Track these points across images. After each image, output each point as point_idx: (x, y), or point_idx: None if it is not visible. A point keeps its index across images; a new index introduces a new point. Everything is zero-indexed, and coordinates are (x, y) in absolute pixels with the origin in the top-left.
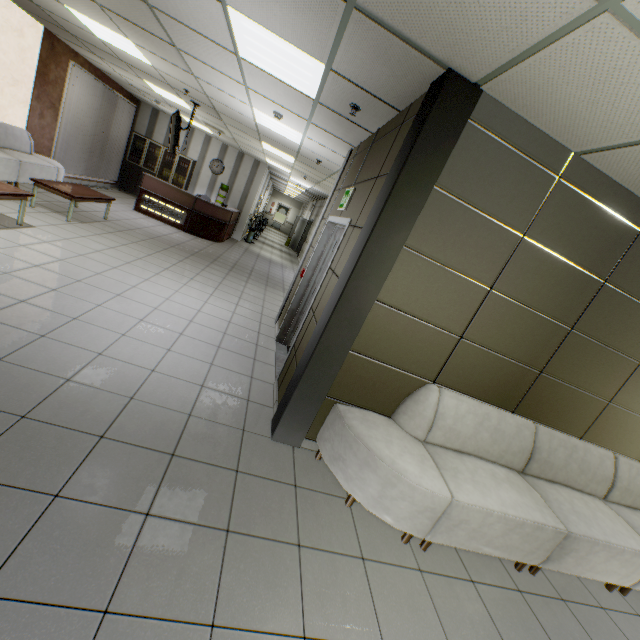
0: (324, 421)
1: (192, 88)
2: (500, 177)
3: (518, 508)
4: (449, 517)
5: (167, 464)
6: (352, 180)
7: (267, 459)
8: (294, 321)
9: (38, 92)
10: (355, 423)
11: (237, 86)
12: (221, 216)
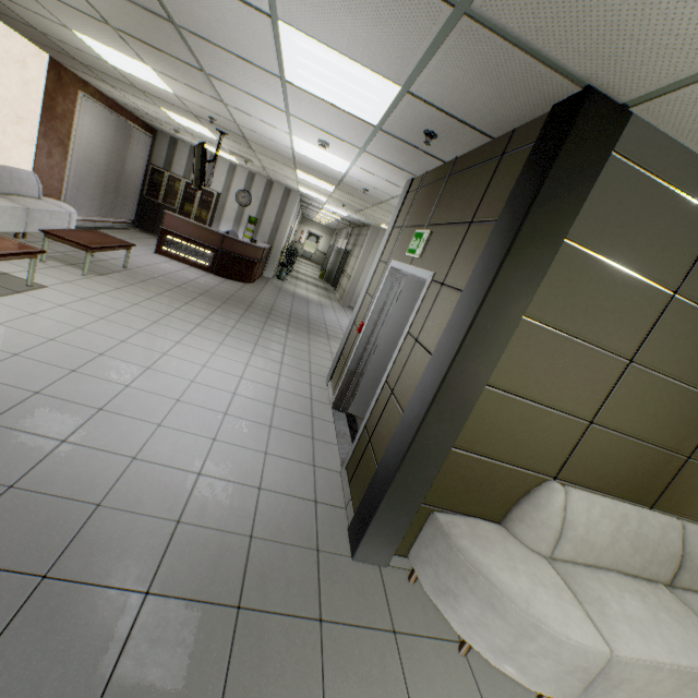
0: (417, 533)
1: (219, 116)
2: (648, 222)
3: (690, 653)
4: (607, 677)
5: (233, 625)
6: (422, 219)
7: (353, 593)
8: (353, 384)
9: (45, 129)
10: (465, 544)
11: (276, 113)
12: (252, 254)
